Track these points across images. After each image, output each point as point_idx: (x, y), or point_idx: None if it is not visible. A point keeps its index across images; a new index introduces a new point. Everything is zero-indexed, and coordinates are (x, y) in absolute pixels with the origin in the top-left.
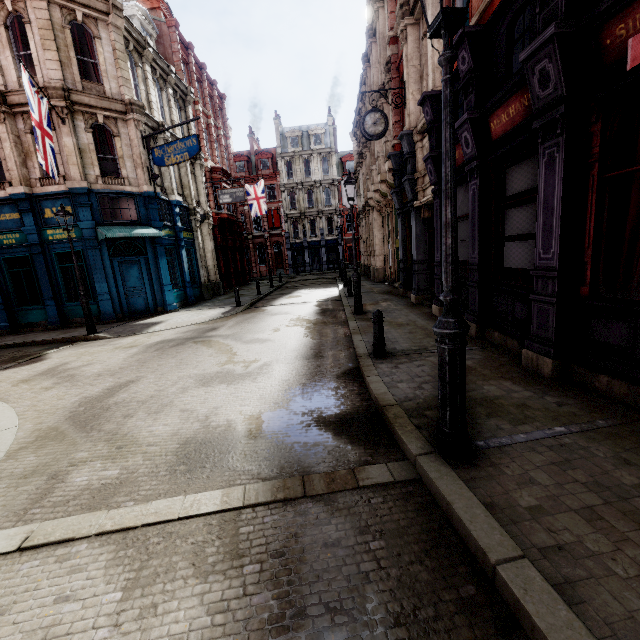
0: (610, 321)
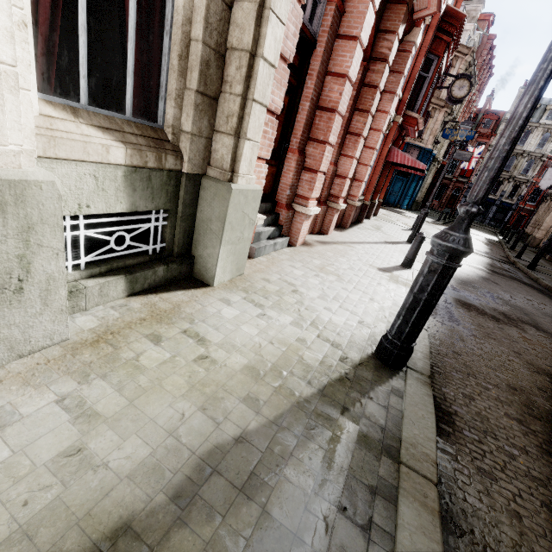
0: None
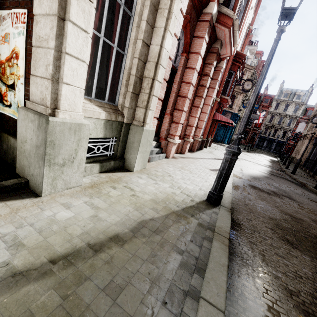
0: None
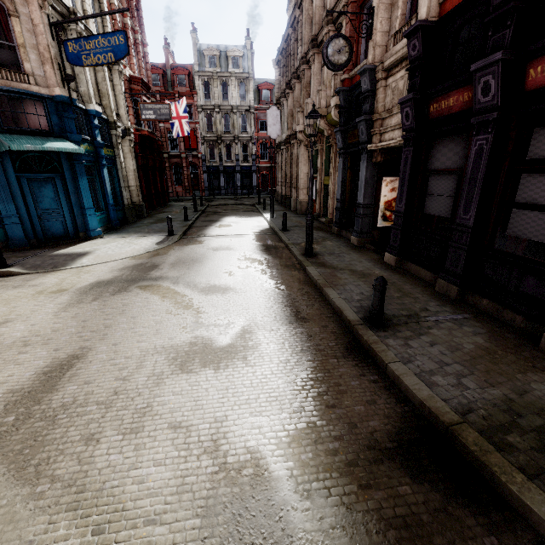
0: None
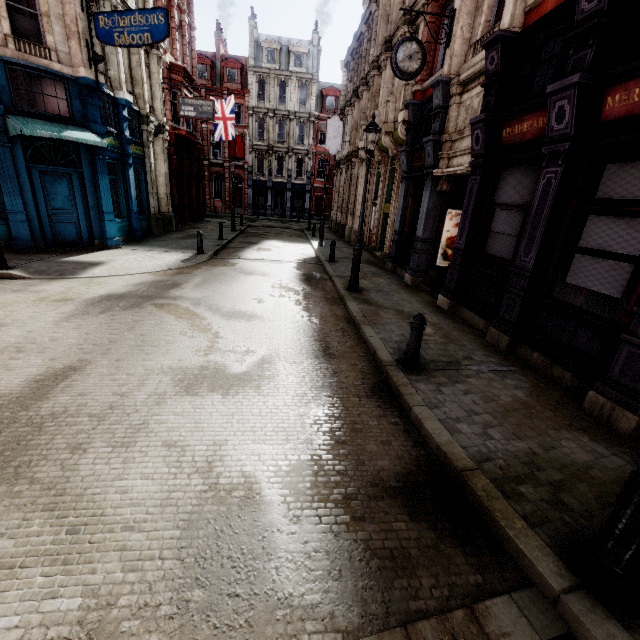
0: None
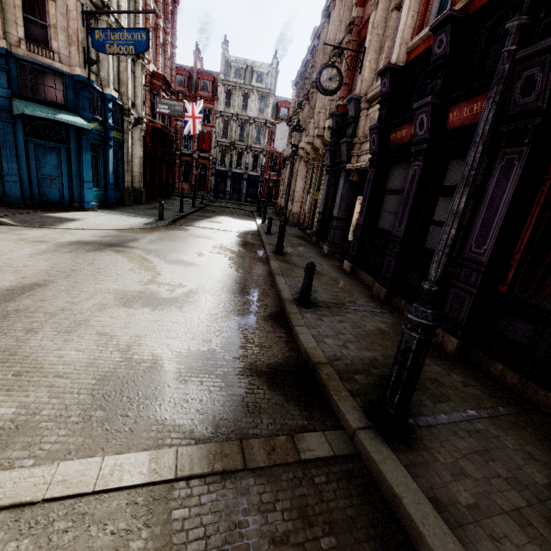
0: (519, 320)
